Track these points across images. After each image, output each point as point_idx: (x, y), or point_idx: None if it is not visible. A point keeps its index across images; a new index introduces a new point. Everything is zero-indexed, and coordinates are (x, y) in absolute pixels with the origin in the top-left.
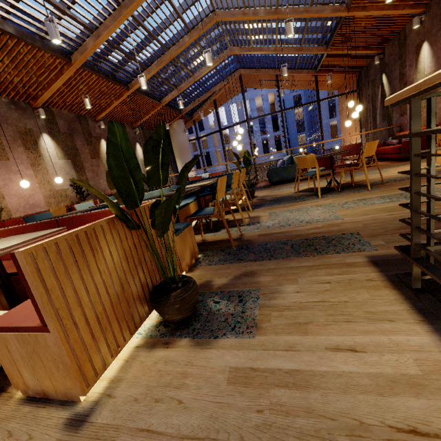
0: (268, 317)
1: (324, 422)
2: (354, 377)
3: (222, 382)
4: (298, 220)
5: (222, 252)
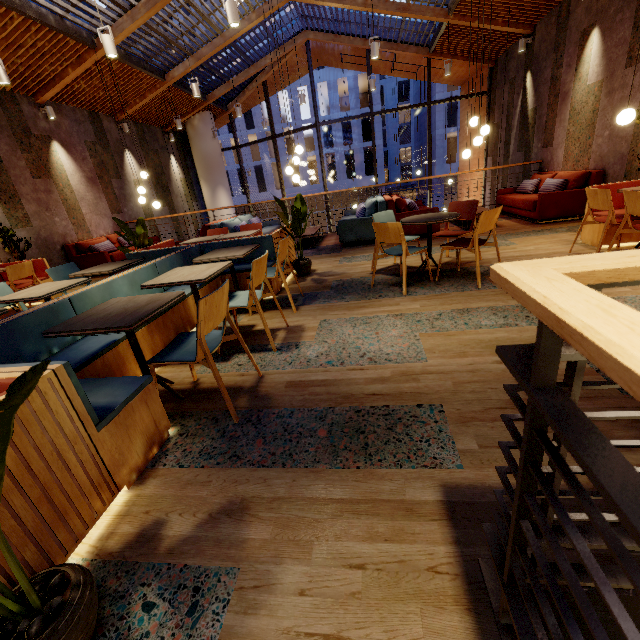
0: None
1: None
2: None
3: None
4: (358, 352)
5: (213, 427)
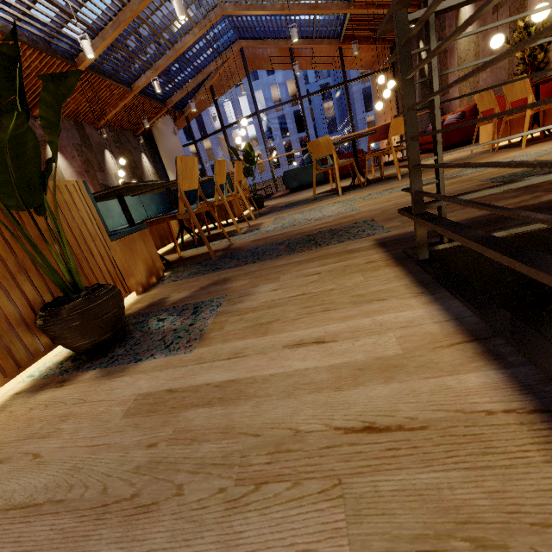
0: (222, 324)
1: (242, 441)
2: (309, 374)
3: (116, 416)
4: (306, 219)
5: (197, 265)
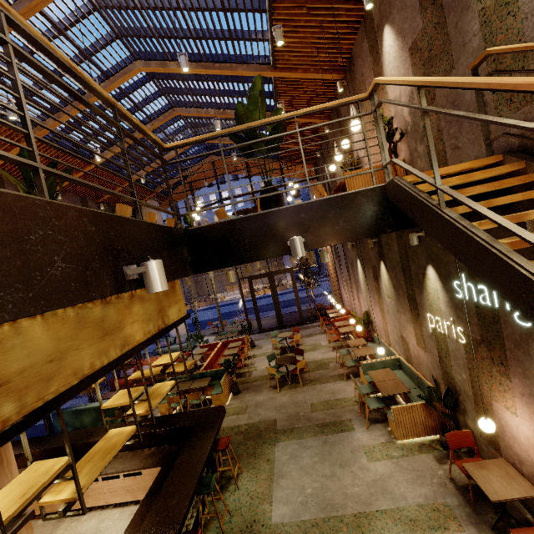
0: None
1: None
2: None
3: None
4: None
5: None
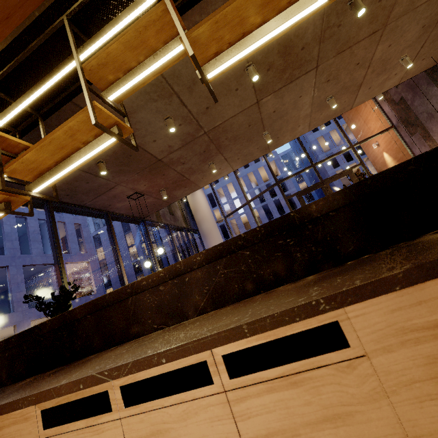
0: None
1: None
2: None
3: None
4: None
5: None
